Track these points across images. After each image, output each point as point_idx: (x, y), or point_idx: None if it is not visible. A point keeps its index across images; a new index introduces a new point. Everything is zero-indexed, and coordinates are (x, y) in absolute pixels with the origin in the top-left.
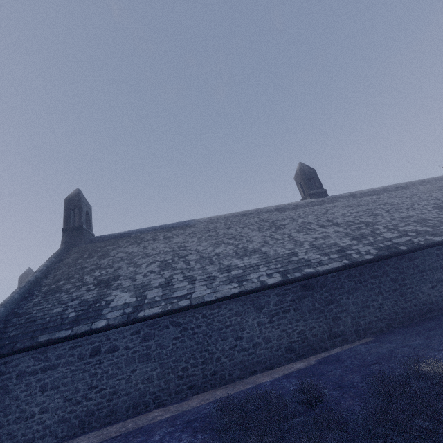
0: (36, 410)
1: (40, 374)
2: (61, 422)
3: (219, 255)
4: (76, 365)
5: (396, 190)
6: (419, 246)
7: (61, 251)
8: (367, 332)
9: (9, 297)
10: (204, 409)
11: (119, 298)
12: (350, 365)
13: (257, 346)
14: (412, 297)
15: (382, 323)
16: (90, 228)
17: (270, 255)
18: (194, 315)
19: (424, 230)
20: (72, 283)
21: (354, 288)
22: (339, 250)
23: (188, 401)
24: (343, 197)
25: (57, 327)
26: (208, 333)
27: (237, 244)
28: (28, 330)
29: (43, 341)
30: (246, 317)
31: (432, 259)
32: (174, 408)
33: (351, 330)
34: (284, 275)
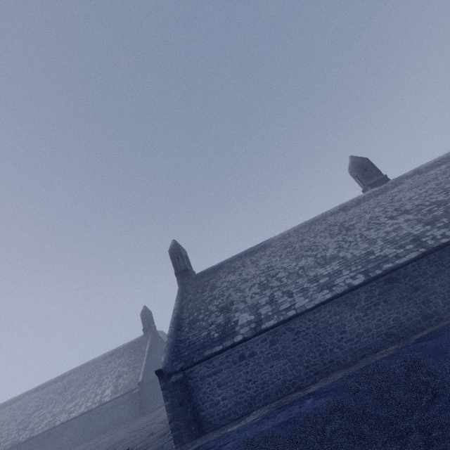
0: (219, 398)
1: (213, 376)
2: (237, 405)
3: (303, 268)
4: (233, 368)
5: None
6: None
7: (181, 291)
8: None
9: (169, 330)
10: (333, 384)
11: (242, 318)
12: (444, 338)
13: (360, 336)
14: None
15: None
16: (191, 268)
17: (348, 258)
18: (302, 320)
19: None
20: (202, 313)
21: (436, 272)
22: (413, 240)
23: (318, 383)
24: (407, 177)
25: (211, 344)
26: (317, 332)
27: (315, 255)
28: (194, 350)
29: (208, 355)
30: (343, 315)
31: None
32: (310, 388)
33: (444, 309)
34: (366, 274)
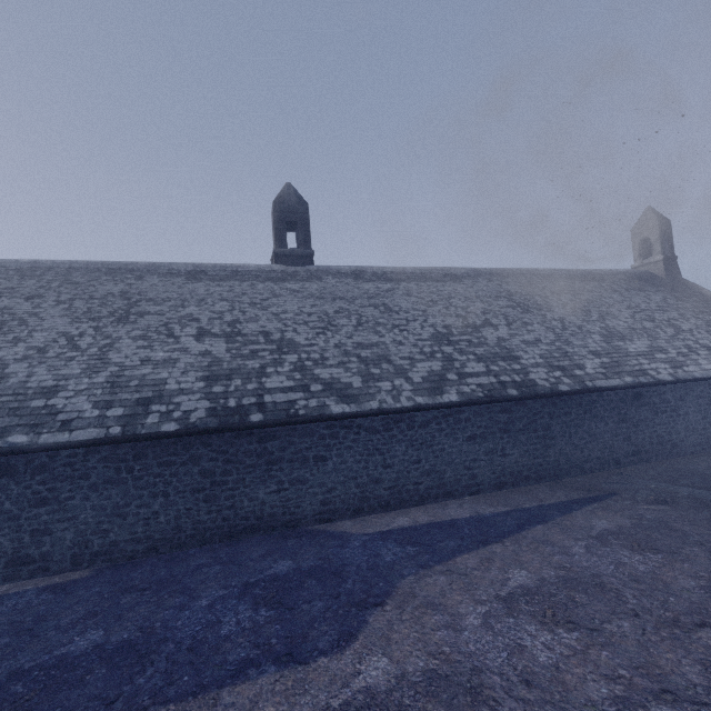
0: None
1: None
2: None
3: None
4: None
5: (438, 281)
6: (285, 420)
7: None
8: (100, 558)
9: None
10: None
11: None
12: None
13: None
14: (228, 505)
15: (140, 545)
16: None
17: (6, 384)
18: None
19: (348, 383)
20: None
21: (110, 480)
22: (143, 400)
23: None
24: (337, 274)
25: None
26: None
27: None
28: None
29: None
30: None
31: (307, 444)
32: None
33: (67, 553)
34: None
